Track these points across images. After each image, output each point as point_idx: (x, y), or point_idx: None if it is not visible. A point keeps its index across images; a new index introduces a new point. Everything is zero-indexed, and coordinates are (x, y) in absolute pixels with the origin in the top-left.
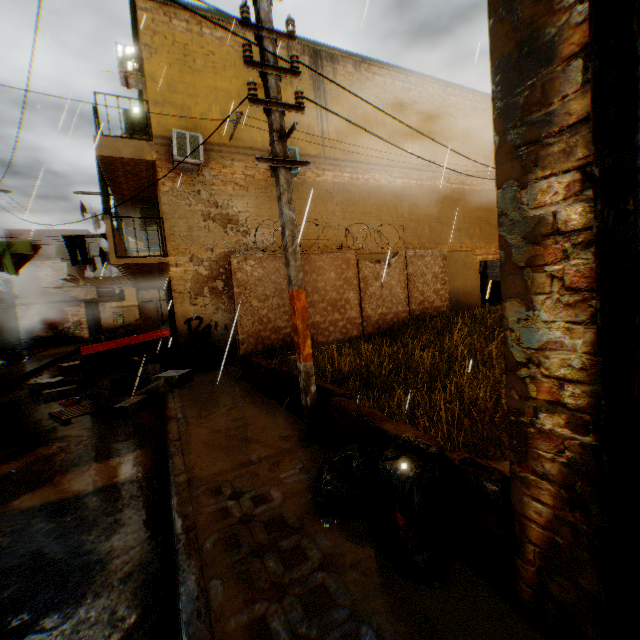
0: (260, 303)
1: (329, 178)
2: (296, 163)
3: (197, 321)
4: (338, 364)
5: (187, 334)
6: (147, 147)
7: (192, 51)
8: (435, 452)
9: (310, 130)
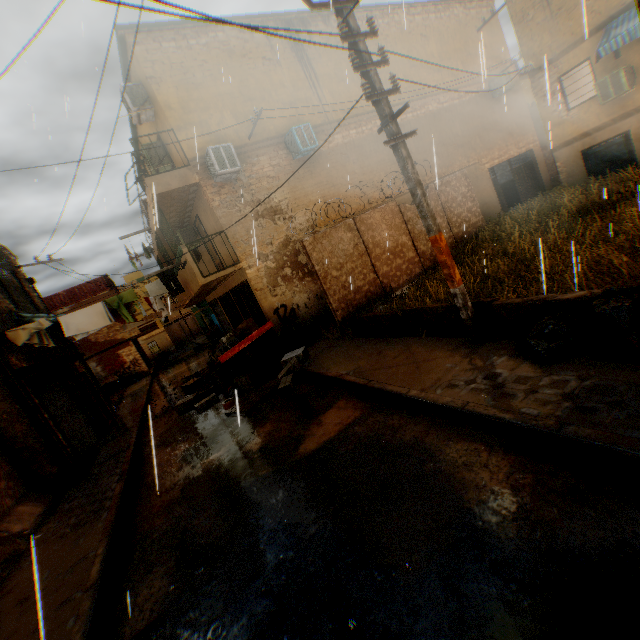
0: (338, 272)
1: (339, 141)
2: (407, 135)
3: (282, 309)
4: (434, 295)
5: (279, 322)
6: (188, 172)
7: (188, 67)
8: (636, 286)
9: (308, 102)
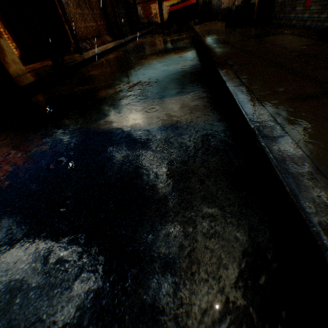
0: None
1: None
2: None
3: None
4: None
5: (202, 4)
6: None
7: None
8: None
9: None
